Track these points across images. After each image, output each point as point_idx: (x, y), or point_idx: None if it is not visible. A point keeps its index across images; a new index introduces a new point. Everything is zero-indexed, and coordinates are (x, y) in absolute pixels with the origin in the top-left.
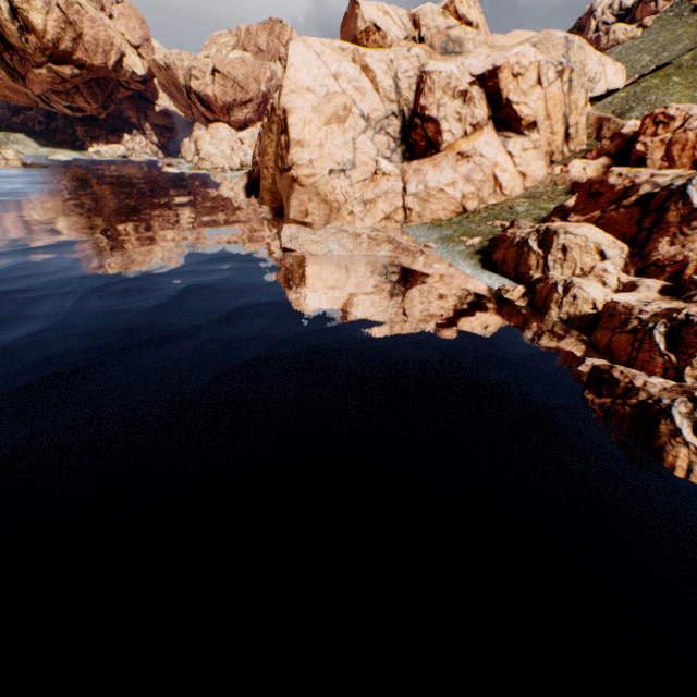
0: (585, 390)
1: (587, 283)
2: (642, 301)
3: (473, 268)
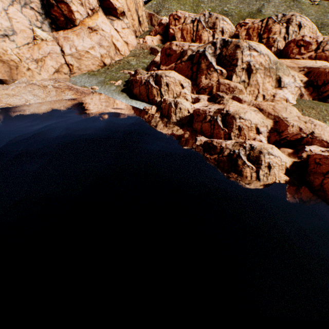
0: (205, 153)
1: (183, 101)
2: (204, 106)
3: (125, 99)
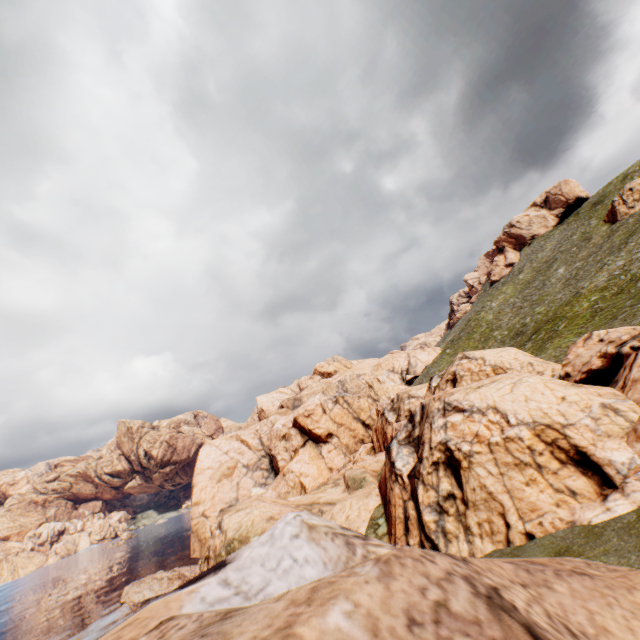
0: None
1: None
2: None
3: None
